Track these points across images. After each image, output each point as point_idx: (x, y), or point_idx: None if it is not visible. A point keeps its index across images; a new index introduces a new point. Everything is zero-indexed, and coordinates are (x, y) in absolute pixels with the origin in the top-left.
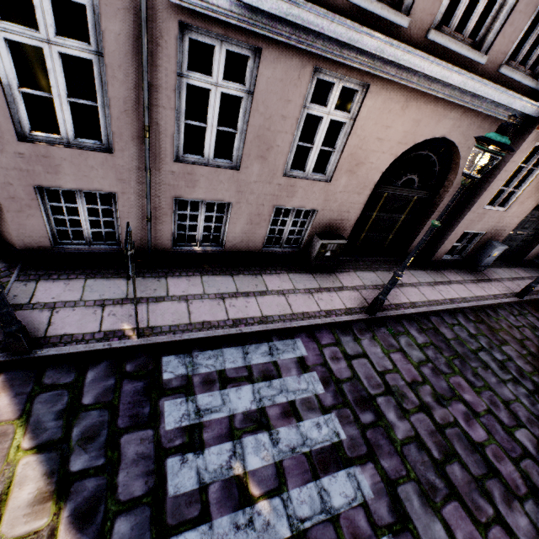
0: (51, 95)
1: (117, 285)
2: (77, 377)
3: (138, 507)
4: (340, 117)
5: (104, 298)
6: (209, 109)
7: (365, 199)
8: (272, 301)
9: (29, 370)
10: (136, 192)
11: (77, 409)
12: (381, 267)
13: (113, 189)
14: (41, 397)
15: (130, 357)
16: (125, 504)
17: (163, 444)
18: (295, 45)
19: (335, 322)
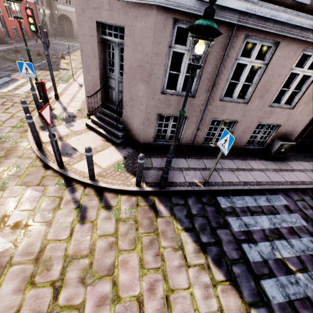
0: (180, 73)
1: (182, 161)
2: (185, 201)
3: (239, 263)
4: (309, 73)
5: (180, 167)
6: (243, 74)
7: (310, 118)
8: (258, 174)
9: (165, 196)
10: (197, 116)
11: (192, 215)
12: (311, 159)
13: (188, 115)
14: (175, 208)
15: (202, 195)
16: (232, 260)
17: (236, 237)
18: (299, 38)
19: (297, 188)
